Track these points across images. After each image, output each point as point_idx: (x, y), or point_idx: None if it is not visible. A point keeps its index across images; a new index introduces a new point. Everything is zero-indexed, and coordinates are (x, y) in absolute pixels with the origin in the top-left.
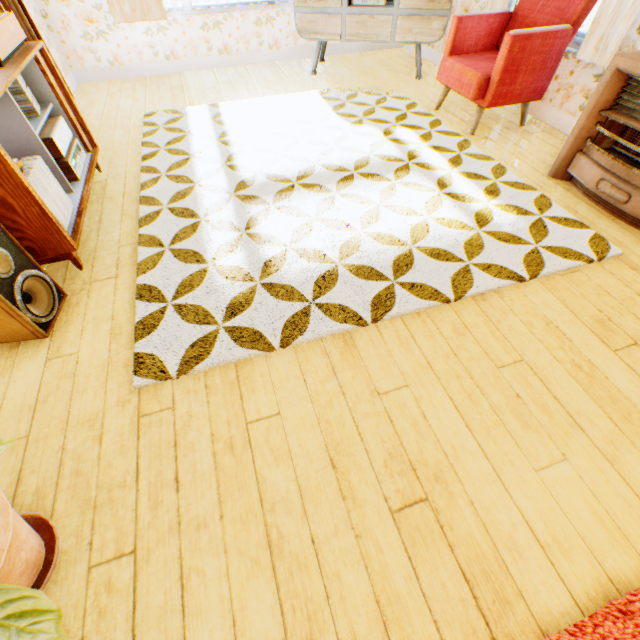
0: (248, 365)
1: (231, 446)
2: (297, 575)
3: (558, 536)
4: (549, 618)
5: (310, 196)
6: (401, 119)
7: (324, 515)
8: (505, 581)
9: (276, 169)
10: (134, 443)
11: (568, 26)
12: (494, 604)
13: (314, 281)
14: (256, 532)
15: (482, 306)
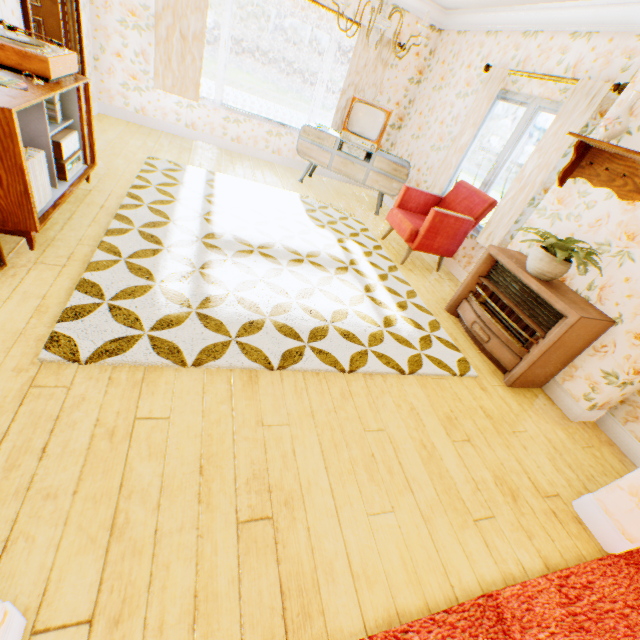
0: (157, 372)
1: (112, 433)
2: (129, 559)
3: (369, 570)
4: (340, 636)
5: (264, 262)
6: (354, 236)
7: (176, 512)
8: (314, 598)
9: (244, 234)
10: (15, 407)
11: (472, 219)
12: (298, 616)
13: (242, 324)
14: (104, 513)
15: (369, 382)
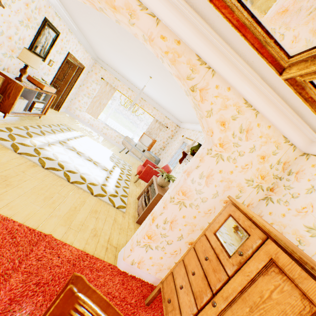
0: (6, 149)
1: None
2: None
3: (14, 207)
4: None
5: (76, 154)
6: (123, 169)
7: None
8: None
9: (78, 148)
10: None
11: None
12: None
13: (48, 157)
14: None
15: (76, 189)
